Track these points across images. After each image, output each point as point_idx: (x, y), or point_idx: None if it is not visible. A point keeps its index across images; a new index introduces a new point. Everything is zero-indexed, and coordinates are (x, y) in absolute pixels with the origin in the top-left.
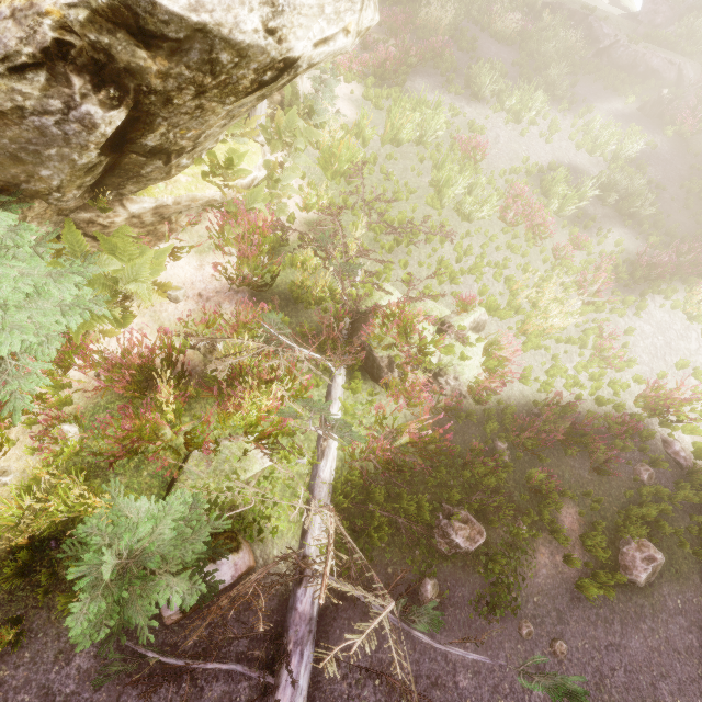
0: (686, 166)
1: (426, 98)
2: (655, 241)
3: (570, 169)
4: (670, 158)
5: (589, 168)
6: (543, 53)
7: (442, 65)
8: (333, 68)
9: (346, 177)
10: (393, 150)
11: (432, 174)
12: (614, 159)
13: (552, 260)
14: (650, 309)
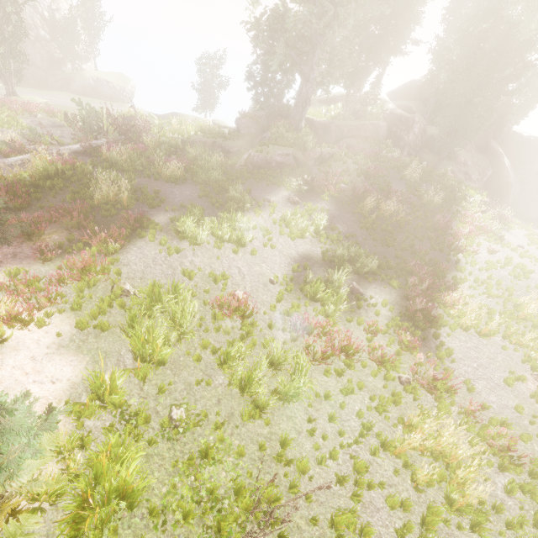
0: (350, 213)
1: (159, 290)
2: (396, 284)
3: (303, 259)
4: (339, 213)
5: (311, 249)
6: (213, 179)
7: (145, 230)
8: (2, 404)
9: (119, 496)
10: (158, 372)
11: (226, 377)
12: (318, 234)
13: (373, 365)
14: (448, 344)
